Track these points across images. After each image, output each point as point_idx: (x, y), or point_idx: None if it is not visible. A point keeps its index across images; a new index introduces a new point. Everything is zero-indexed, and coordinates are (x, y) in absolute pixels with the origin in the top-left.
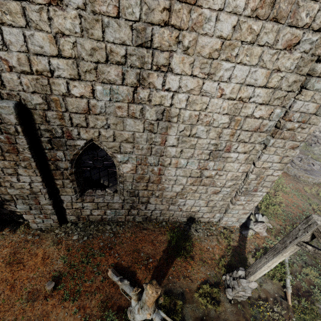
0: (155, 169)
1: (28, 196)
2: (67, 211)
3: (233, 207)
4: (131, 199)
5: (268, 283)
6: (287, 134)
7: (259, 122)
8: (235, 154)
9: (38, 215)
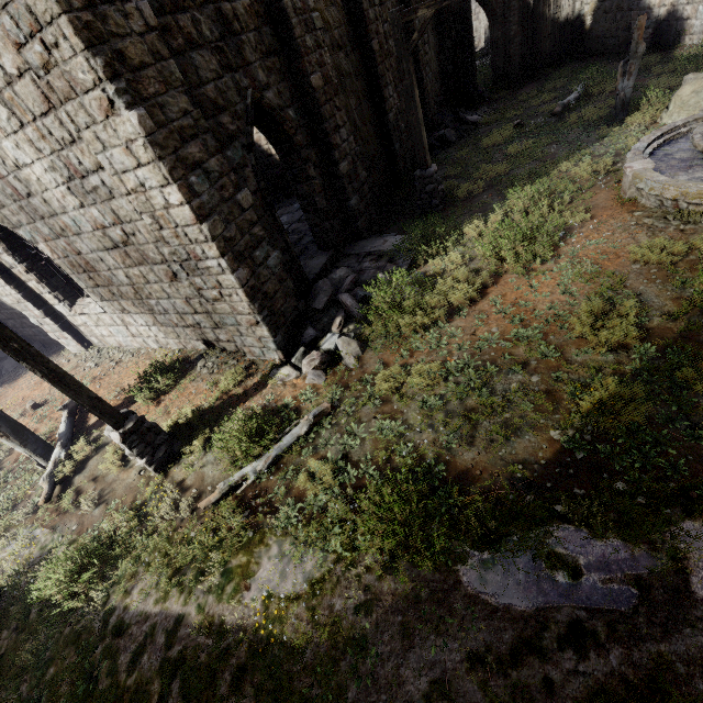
0: (64, 244)
1: (22, 305)
2: (83, 330)
3: (215, 309)
4: (106, 305)
5: (218, 466)
6: (59, 82)
7: (32, 83)
8: (95, 177)
9: (56, 334)
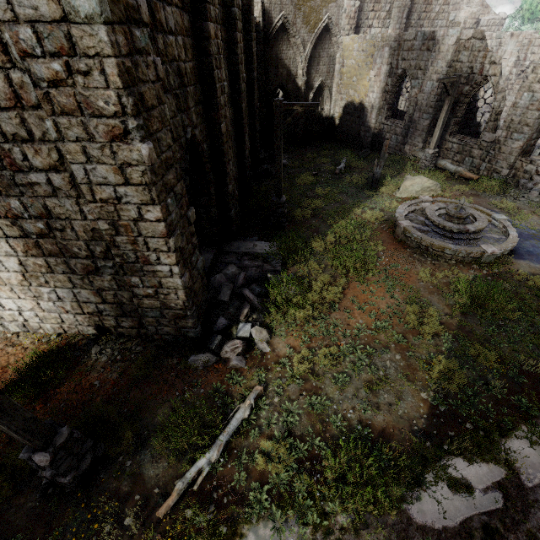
0: None
1: None
2: None
3: (141, 303)
4: None
5: (159, 464)
6: (64, 98)
7: (2, 80)
8: (40, 175)
9: None
